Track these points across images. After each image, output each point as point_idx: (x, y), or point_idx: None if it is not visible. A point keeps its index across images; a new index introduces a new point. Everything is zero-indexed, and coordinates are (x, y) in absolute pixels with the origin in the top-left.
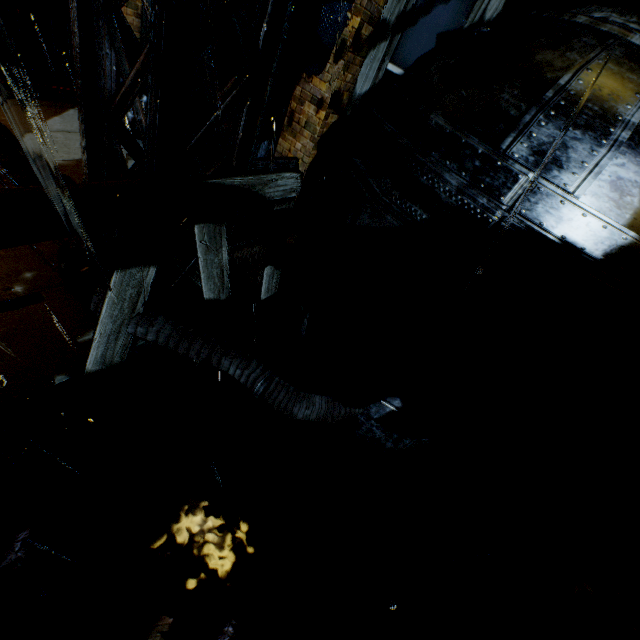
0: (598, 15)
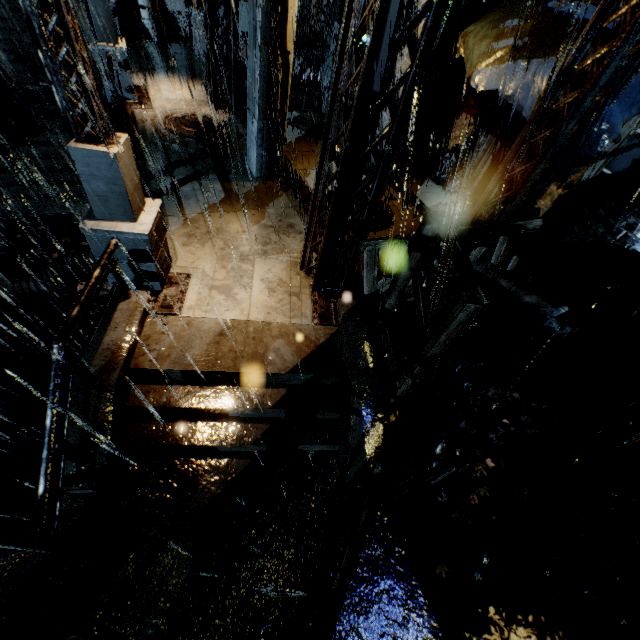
0: None
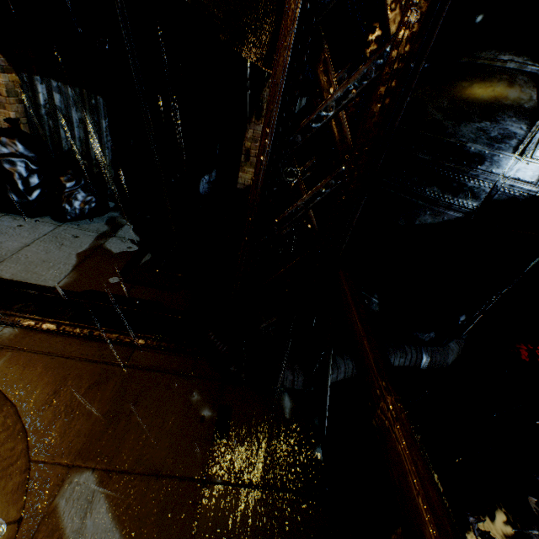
0: (505, 58)
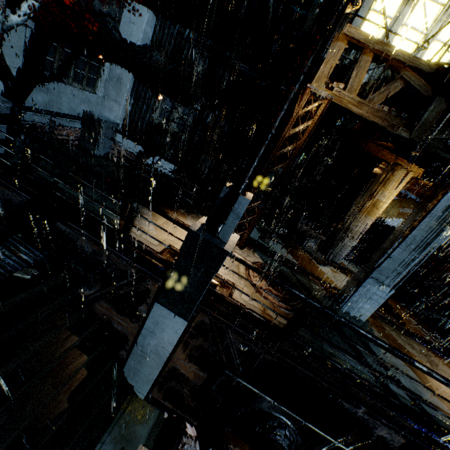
0: None
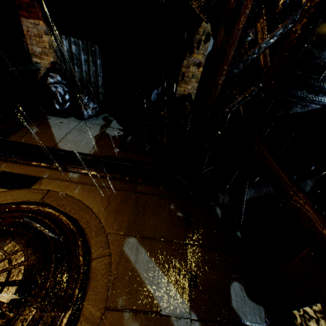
0: None
